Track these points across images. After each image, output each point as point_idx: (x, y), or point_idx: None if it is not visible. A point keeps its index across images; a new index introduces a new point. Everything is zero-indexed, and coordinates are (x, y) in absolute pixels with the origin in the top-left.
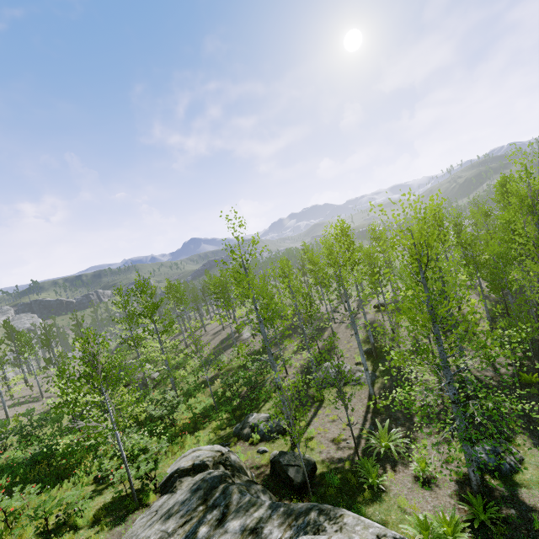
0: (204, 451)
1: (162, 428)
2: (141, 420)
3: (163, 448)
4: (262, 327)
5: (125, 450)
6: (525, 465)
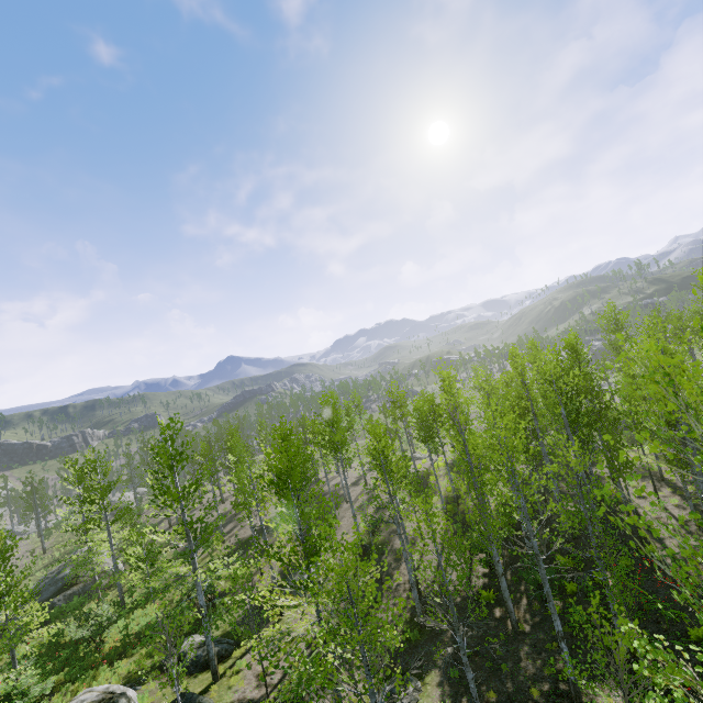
0: (93, 694)
1: (83, 654)
2: (65, 641)
3: (46, 690)
4: (188, 538)
5: (7, 691)
6: None
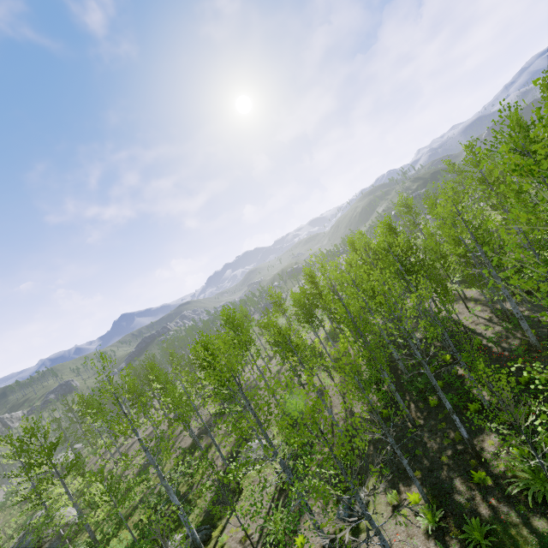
0: None
1: None
2: None
3: None
4: (148, 454)
5: None
6: (370, 507)
